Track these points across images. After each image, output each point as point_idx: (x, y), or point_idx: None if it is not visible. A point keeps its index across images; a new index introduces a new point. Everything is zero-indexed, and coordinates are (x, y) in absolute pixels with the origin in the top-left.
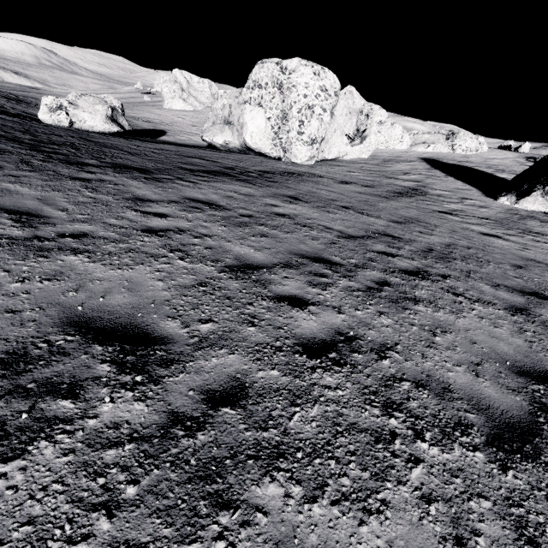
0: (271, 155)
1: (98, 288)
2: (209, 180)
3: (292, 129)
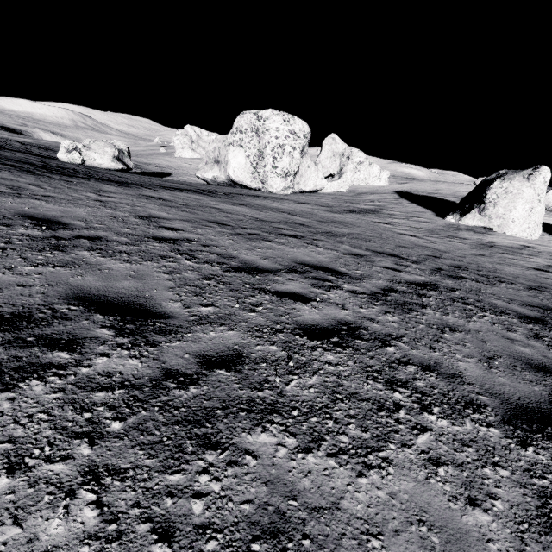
0: (252, 187)
1: (44, 209)
2: (173, 191)
3: (267, 164)
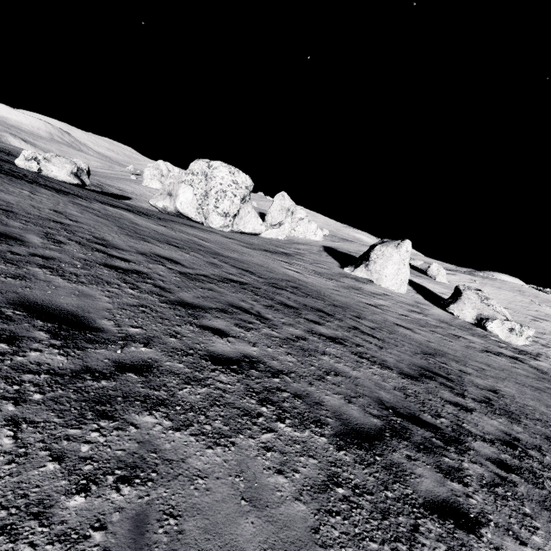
0: (196, 220)
1: None
2: (107, 206)
3: (210, 204)
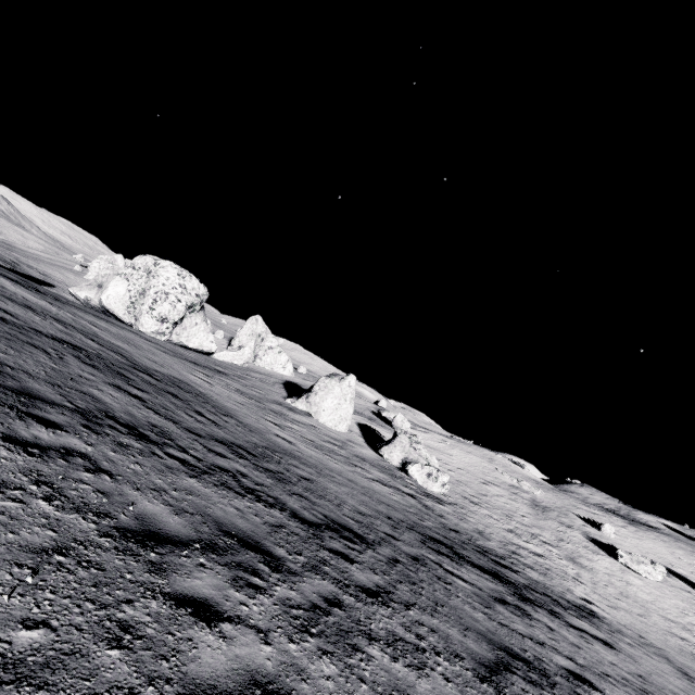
0: (124, 320)
1: None
2: None
3: (146, 303)
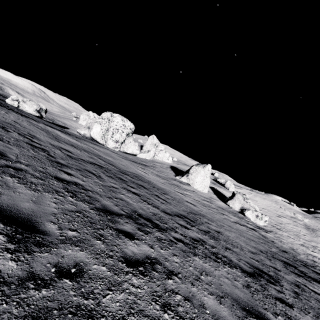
0: (100, 142)
1: None
2: (48, 126)
3: (109, 134)
